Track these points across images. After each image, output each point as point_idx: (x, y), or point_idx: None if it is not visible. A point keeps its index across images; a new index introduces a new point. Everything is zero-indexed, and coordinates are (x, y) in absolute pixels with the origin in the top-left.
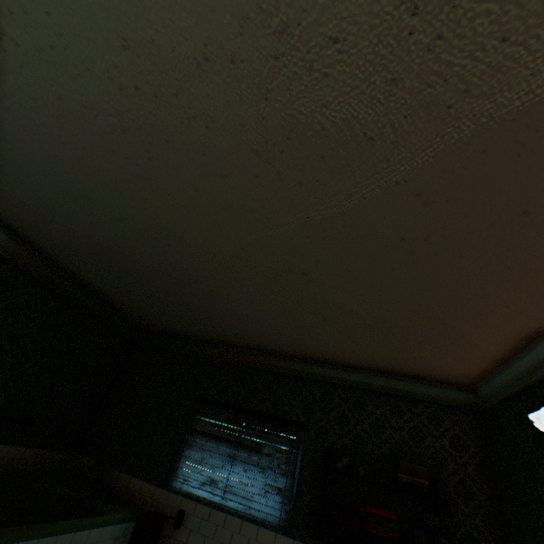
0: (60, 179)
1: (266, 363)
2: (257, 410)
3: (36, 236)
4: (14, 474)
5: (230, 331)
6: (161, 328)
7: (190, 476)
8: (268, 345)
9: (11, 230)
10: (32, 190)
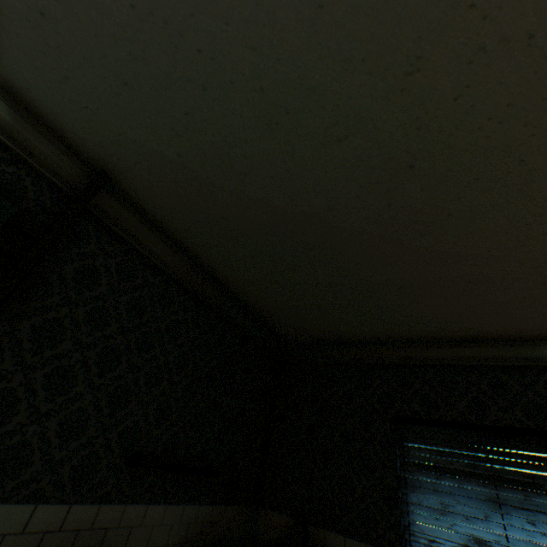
0: (262, 87)
1: (481, 356)
2: (502, 424)
3: (190, 230)
4: (207, 543)
5: (429, 317)
6: (312, 336)
7: (437, 535)
8: (488, 328)
9: (160, 231)
10: (208, 137)
